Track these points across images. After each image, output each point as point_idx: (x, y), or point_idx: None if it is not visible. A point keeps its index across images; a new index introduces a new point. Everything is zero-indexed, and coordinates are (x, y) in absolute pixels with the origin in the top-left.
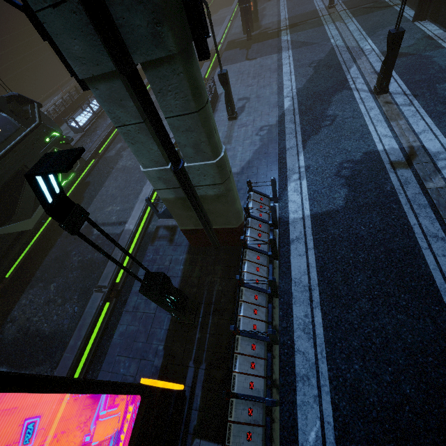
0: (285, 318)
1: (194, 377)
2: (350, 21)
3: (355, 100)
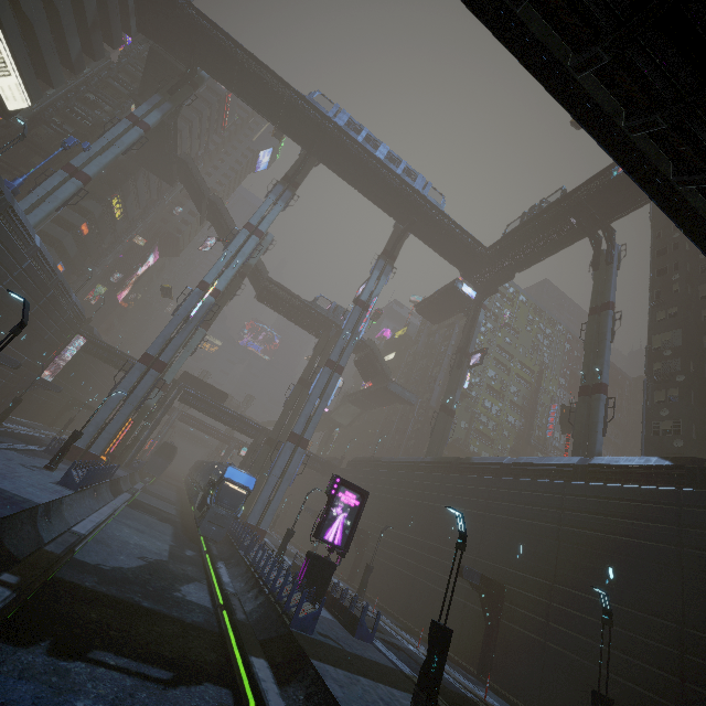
0: None
1: None
2: None
3: None
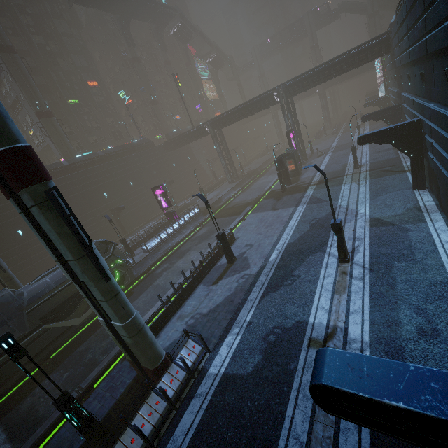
0: None
1: None
2: (364, 183)
3: (321, 264)
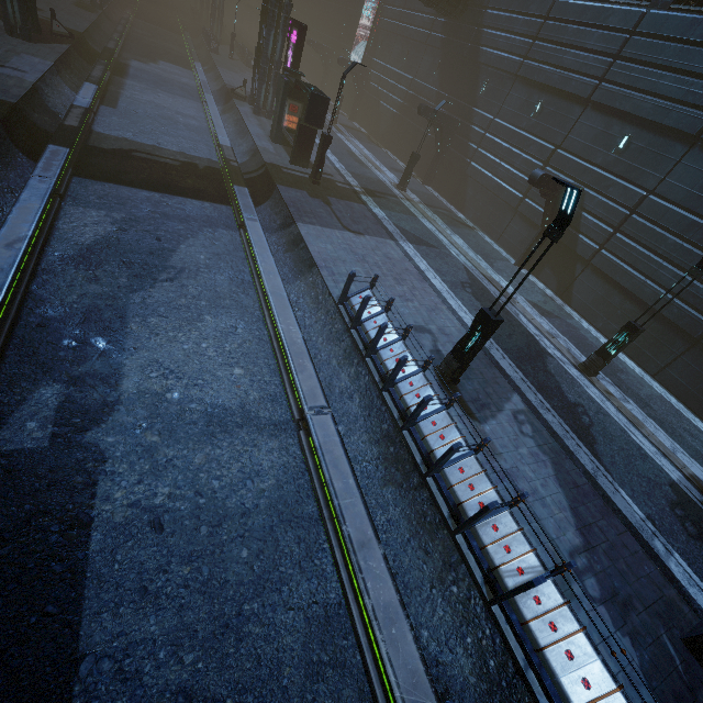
0: None
1: None
2: (448, 229)
3: (576, 380)
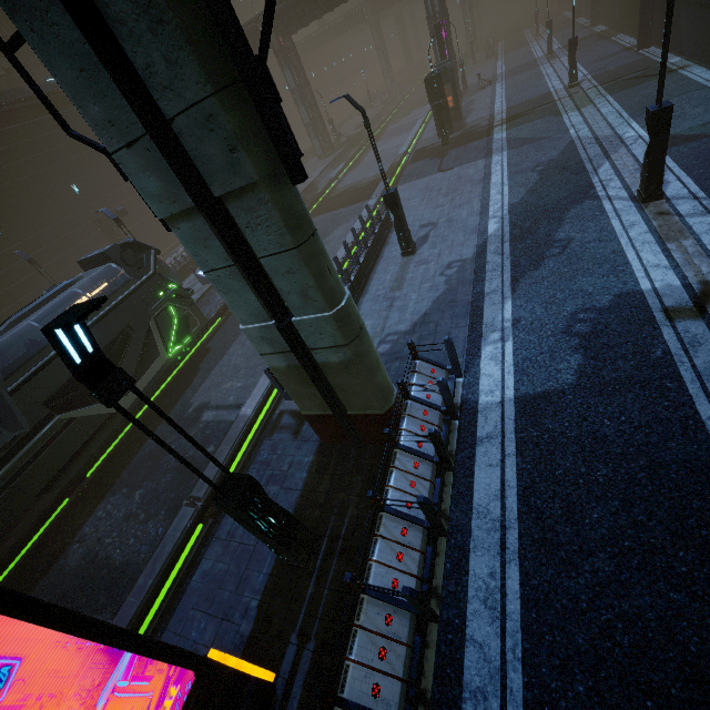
0: (454, 576)
1: (295, 662)
2: (603, 101)
3: (605, 214)
